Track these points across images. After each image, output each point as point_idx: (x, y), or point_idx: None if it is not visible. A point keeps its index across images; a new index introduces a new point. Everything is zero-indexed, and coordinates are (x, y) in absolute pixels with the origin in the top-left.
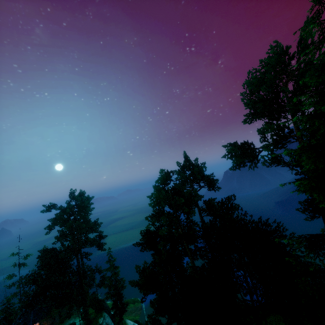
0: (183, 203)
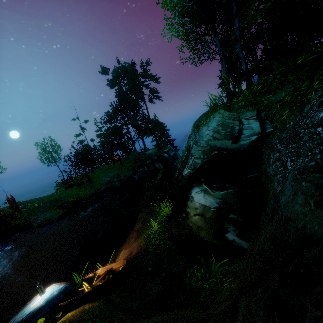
0: None
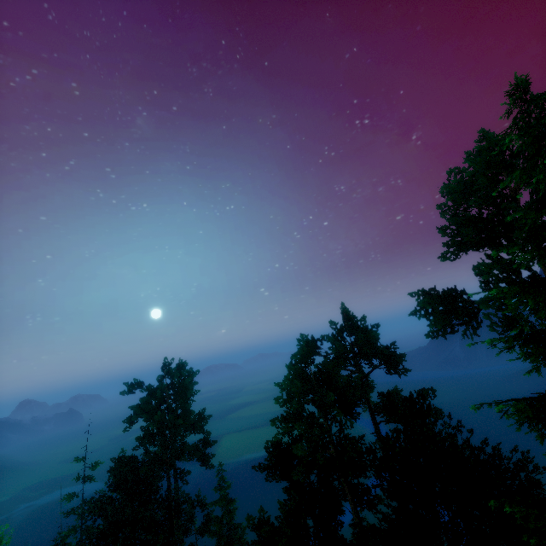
0: (337, 400)
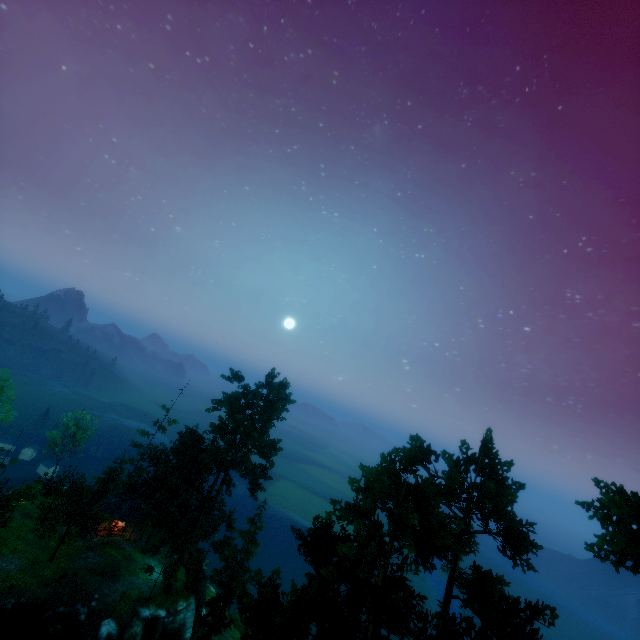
0: (417, 531)
